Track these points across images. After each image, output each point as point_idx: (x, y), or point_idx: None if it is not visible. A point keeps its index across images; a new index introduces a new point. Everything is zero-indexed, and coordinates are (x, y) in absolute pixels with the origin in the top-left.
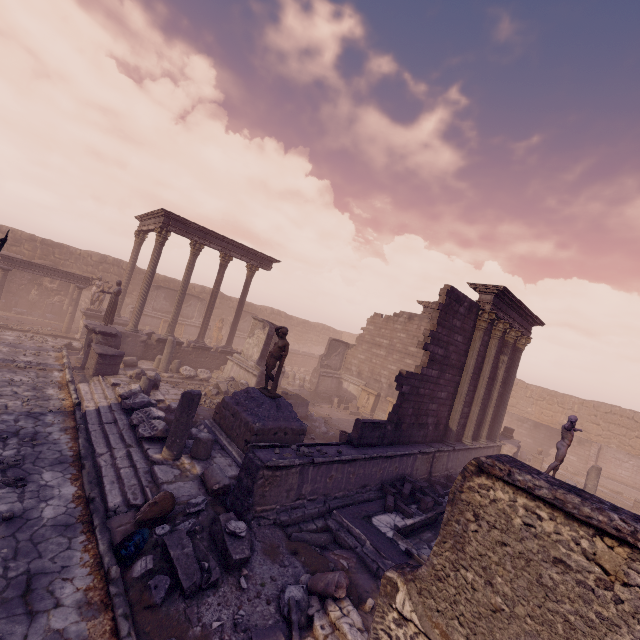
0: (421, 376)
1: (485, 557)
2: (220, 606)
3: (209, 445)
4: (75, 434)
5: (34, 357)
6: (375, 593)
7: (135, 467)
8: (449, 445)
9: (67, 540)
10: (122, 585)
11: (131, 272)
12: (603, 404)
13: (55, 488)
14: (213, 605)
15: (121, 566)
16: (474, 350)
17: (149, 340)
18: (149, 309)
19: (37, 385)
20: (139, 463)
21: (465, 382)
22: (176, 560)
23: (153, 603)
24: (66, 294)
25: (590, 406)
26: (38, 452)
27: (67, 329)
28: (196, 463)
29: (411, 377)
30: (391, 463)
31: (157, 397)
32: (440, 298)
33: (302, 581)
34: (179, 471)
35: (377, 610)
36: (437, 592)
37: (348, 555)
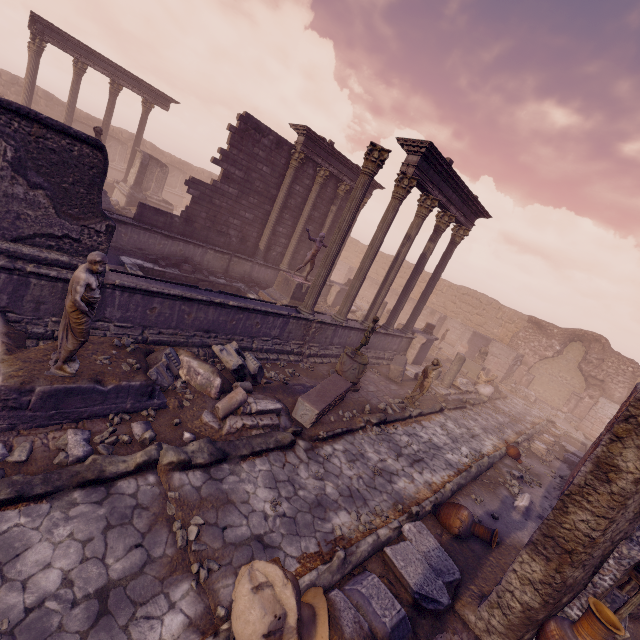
0: (214, 188)
1: None
2: None
3: None
4: None
5: None
6: None
7: None
8: (255, 260)
9: None
10: None
11: None
12: (464, 287)
13: None
14: None
15: None
16: (284, 185)
17: None
18: None
19: None
20: None
21: (274, 211)
22: None
23: None
24: None
25: (455, 288)
26: None
27: None
28: None
29: (200, 184)
30: (174, 244)
31: None
32: (237, 123)
33: None
34: None
35: None
36: None
37: None
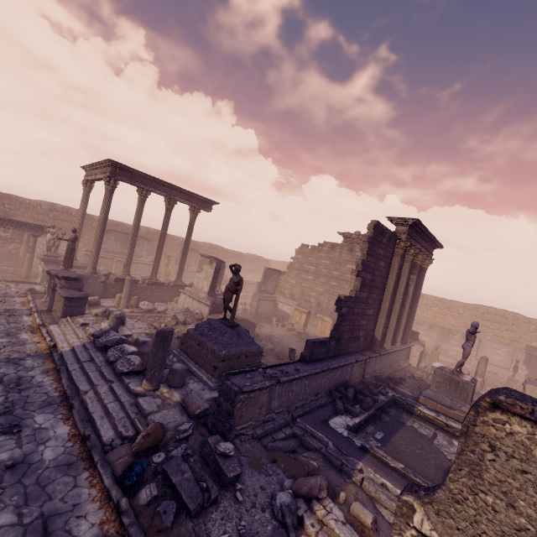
0: (355, 298)
1: (505, 483)
2: (223, 520)
3: (183, 374)
4: (57, 375)
5: (1, 304)
6: (344, 486)
7: (120, 401)
8: (375, 352)
9: (72, 478)
10: (133, 514)
11: (82, 219)
12: (481, 306)
13: (49, 430)
14: (217, 520)
15: (126, 495)
16: (393, 273)
17: (107, 280)
18: (101, 251)
19: (10, 331)
20: (123, 397)
21: (387, 300)
22: (178, 485)
23: (165, 527)
24: (21, 242)
25: (472, 308)
26: (25, 396)
27: (27, 274)
28: (174, 391)
29: (348, 300)
30: (336, 373)
31: (125, 332)
32: (368, 232)
33: (286, 486)
34: (161, 400)
35: (394, 528)
36: (456, 513)
37: (316, 456)
